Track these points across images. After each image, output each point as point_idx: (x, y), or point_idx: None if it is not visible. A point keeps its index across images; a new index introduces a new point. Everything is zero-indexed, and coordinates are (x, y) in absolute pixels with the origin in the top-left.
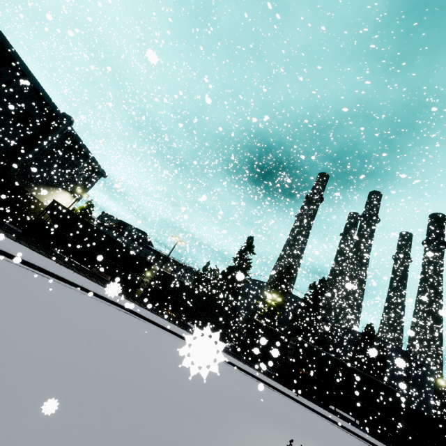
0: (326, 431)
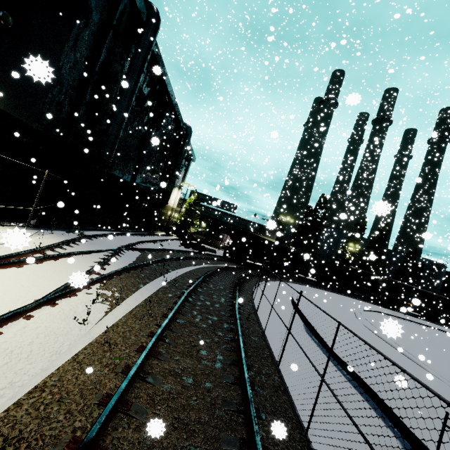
0: None
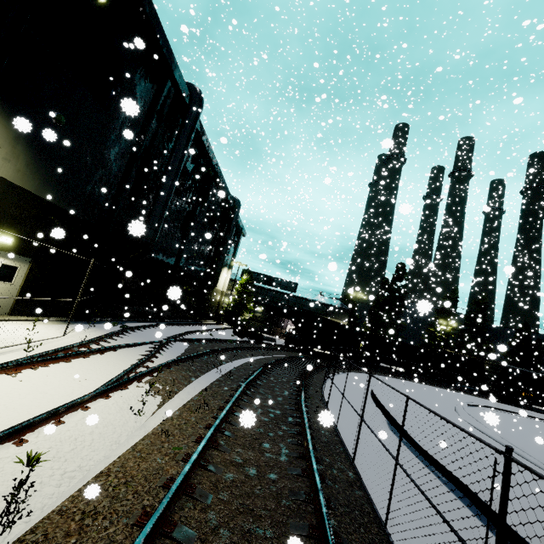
0: None
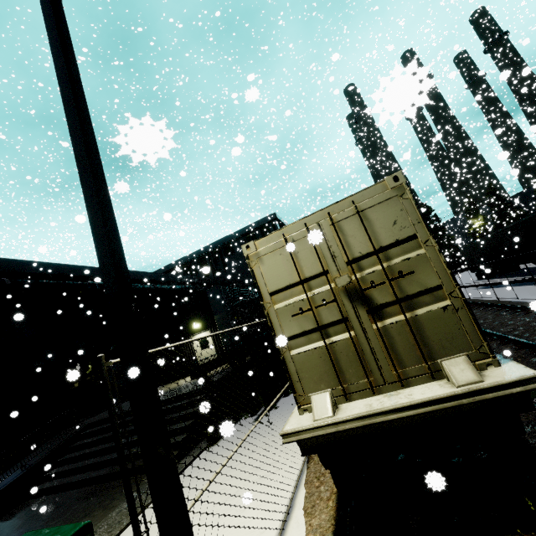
0: None
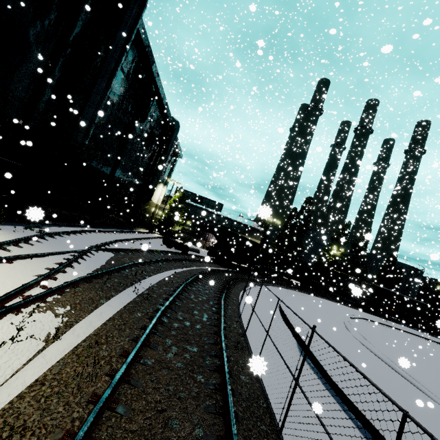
0: (439, 351)
